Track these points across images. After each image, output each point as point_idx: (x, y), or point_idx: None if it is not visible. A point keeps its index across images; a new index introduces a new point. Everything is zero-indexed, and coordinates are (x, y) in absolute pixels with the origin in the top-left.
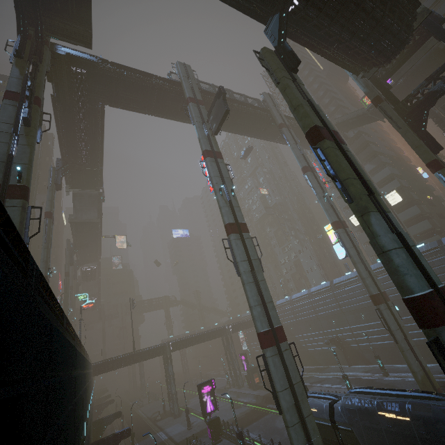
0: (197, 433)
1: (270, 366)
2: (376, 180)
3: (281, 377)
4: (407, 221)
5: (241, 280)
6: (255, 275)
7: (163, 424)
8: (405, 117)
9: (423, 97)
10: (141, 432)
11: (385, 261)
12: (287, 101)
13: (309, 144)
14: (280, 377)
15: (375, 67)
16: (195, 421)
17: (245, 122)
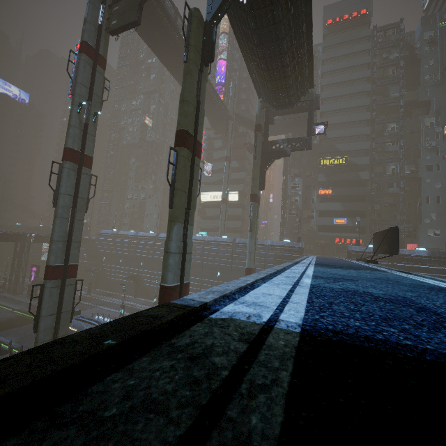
0: None
1: (45, 295)
2: (233, 177)
3: (52, 305)
4: (231, 216)
5: (55, 212)
6: (74, 213)
7: None
8: (263, 154)
9: (278, 149)
10: None
11: (165, 258)
12: (182, 87)
13: (175, 141)
14: (51, 305)
15: (269, 104)
16: None
17: (161, 41)
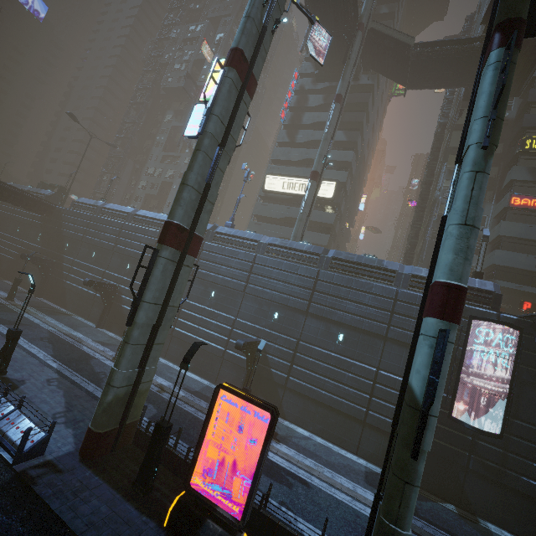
0: None
1: None
2: (332, 157)
3: None
4: (313, 225)
5: None
6: None
7: None
8: None
9: None
10: None
11: None
12: None
13: None
14: None
15: None
16: None
17: None
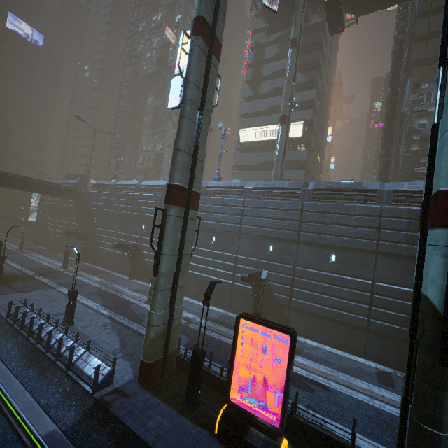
0: None
1: None
2: (295, 99)
3: None
4: (288, 164)
5: None
6: None
7: None
8: None
9: None
10: None
11: None
12: None
13: None
14: None
15: None
16: None
17: None
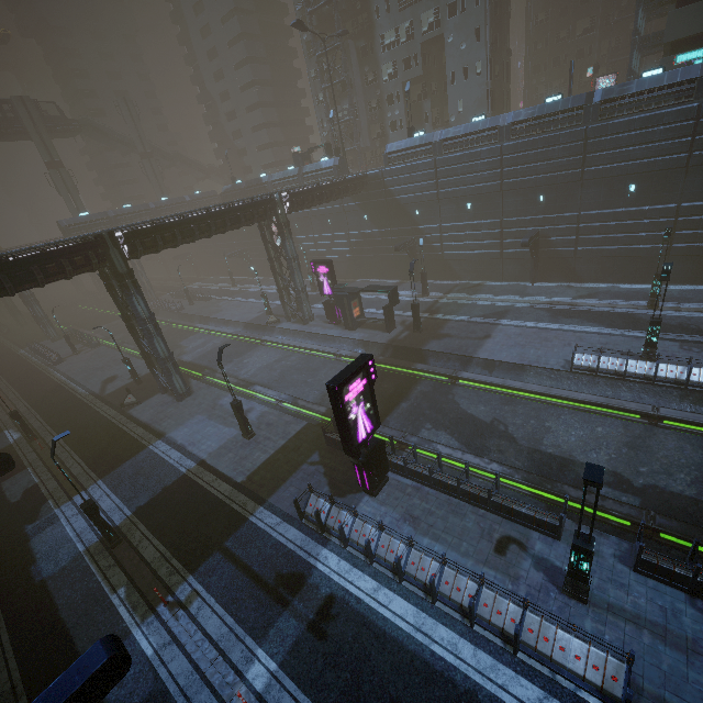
0: (282, 450)
1: None
2: None
3: None
4: None
5: None
6: None
7: (151, 417)
8: None
9: None
10: (95, 443)
11: None
12: None
13: None
14: None
15: None
16: (249, 411)
17: None
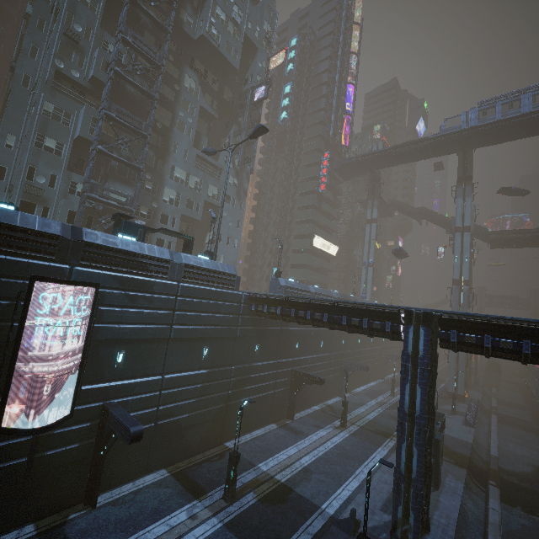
0: None
1: None
2: (333, 227)
3: None
4: (323, 270)
5: None
6: None
7: None
8: None
9: None
10: None
11: None
12: None
13: None
14: None
15: (495, 244)
16: None
17: (496, 137)
